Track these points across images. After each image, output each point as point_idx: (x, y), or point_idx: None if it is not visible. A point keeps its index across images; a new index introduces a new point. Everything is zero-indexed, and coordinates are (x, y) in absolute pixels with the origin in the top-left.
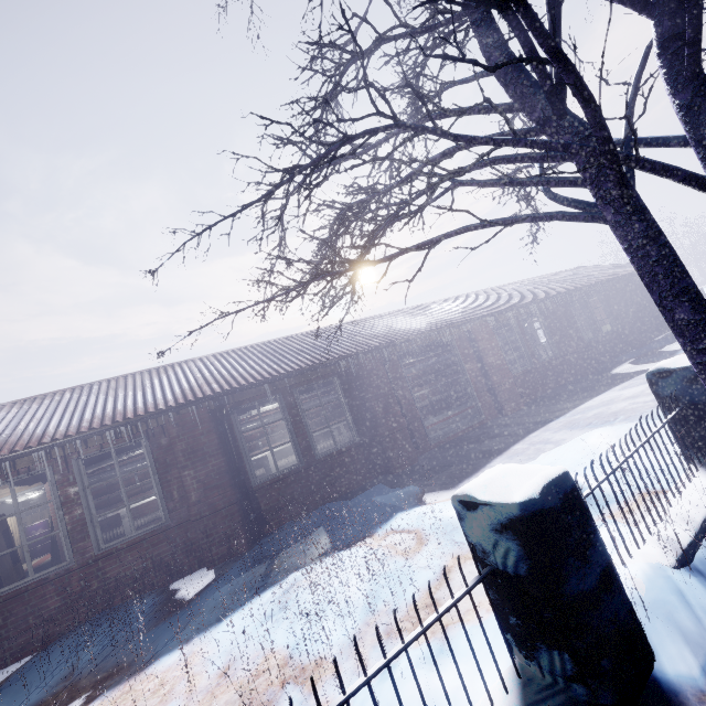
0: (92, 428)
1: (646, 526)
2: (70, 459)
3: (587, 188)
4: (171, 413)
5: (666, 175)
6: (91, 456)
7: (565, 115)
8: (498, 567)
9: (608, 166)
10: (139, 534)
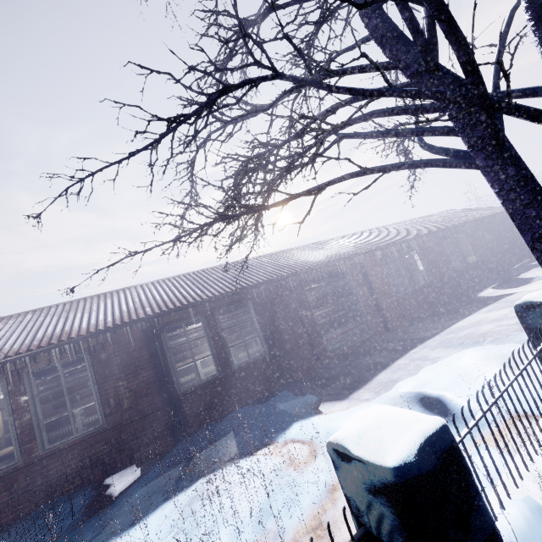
0: (40, 346)
1: (523, 462)
2: (22, 372)
3: (459, 136)
4: (108, 332)
5: (538, 120)
6: (40, 369)
7: (437, 68)
8: (372, 531)
9: (480, 111)
10: (79, 436)
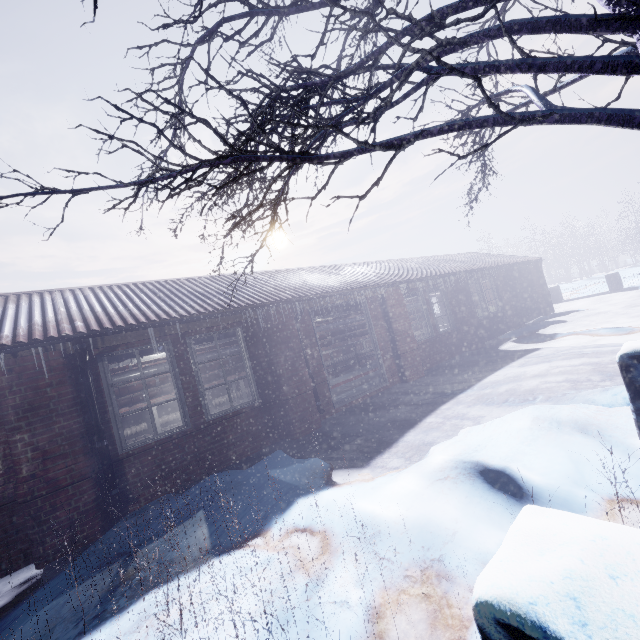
0: None
1: None
2: None
3: None
4: (2, 354)
5: None
6: None
7: None
8: None
9: None
10: None
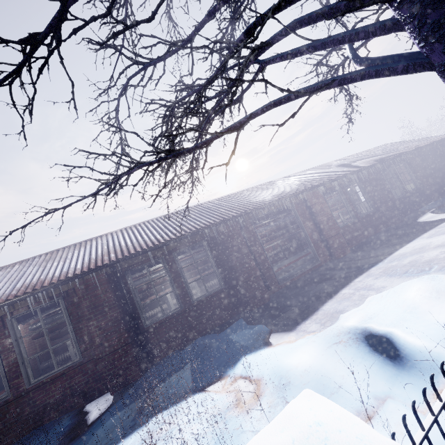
0: (16, 296)
1: None
2: (5, 318)
3: (405, 29)
4: (76, 279)
5: None
6: (21, 314)
7: None
8: None
9: None
10: (59, 370)
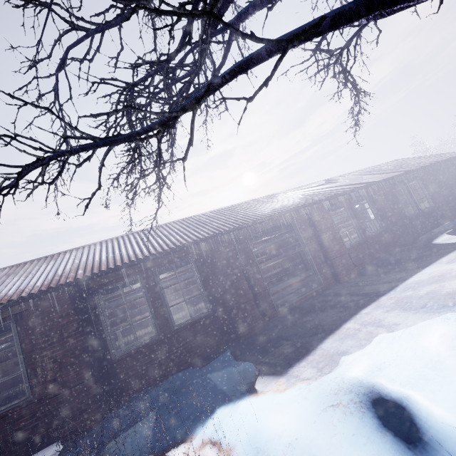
0: None
1: None
2: None
3: None
4: (31, 300)
5: None
6: None
7: None
8: None
9: None
10: (1, 411)
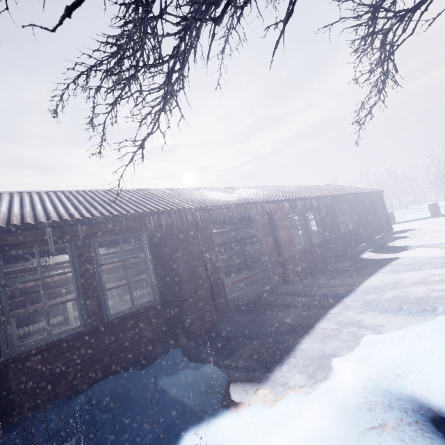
0: None
1: None
2: None
3: None
4: None
5: None
6: None
7: None
8: None
9: None
10: None
